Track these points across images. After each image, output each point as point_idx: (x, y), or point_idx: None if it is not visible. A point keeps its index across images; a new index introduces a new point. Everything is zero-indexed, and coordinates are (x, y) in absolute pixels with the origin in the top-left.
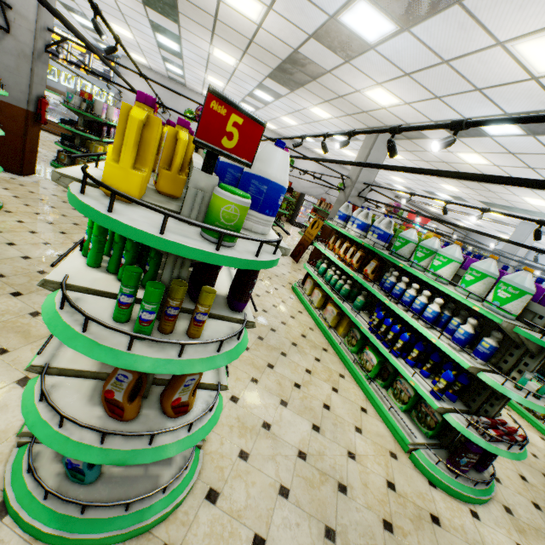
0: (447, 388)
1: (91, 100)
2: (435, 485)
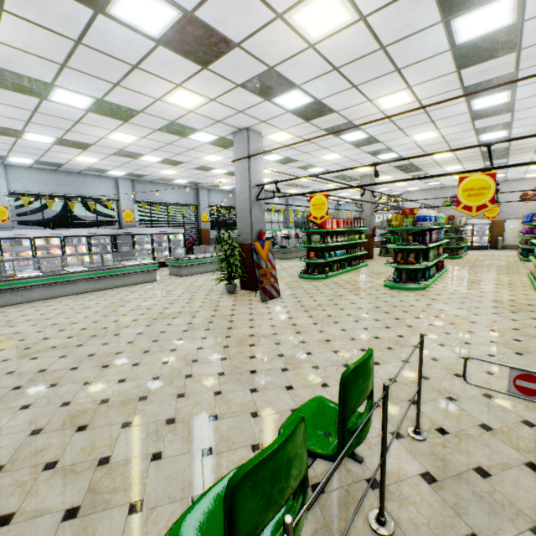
0: None
1: (391, 221)
2: None
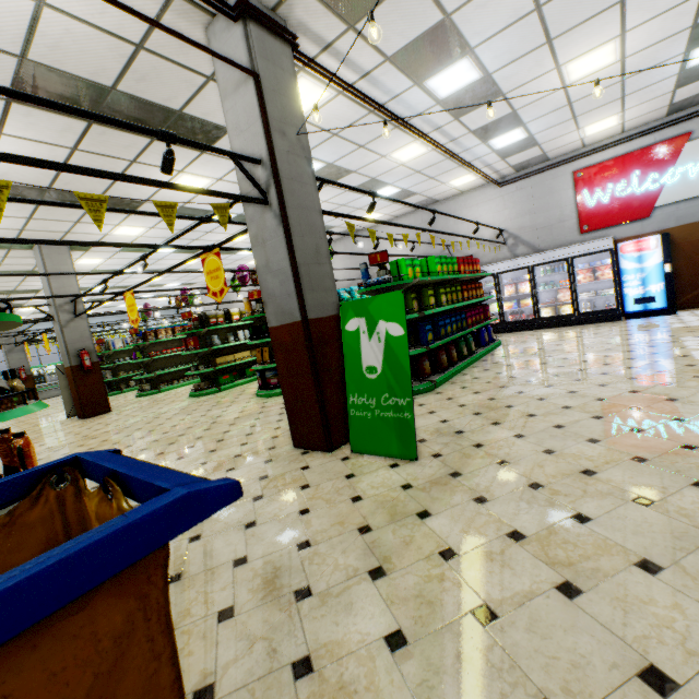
0: None
1: None
2: None
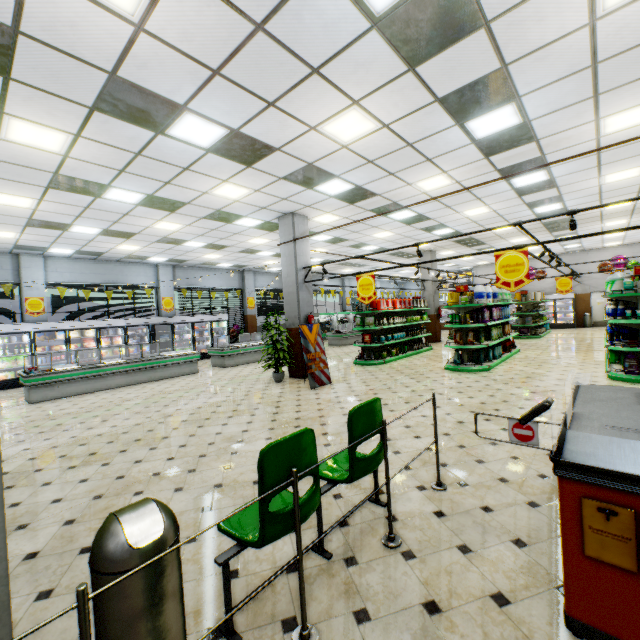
0: (611, 337)
1: None
2: (614, 380)
